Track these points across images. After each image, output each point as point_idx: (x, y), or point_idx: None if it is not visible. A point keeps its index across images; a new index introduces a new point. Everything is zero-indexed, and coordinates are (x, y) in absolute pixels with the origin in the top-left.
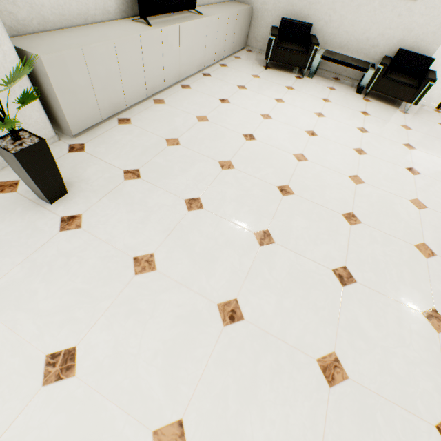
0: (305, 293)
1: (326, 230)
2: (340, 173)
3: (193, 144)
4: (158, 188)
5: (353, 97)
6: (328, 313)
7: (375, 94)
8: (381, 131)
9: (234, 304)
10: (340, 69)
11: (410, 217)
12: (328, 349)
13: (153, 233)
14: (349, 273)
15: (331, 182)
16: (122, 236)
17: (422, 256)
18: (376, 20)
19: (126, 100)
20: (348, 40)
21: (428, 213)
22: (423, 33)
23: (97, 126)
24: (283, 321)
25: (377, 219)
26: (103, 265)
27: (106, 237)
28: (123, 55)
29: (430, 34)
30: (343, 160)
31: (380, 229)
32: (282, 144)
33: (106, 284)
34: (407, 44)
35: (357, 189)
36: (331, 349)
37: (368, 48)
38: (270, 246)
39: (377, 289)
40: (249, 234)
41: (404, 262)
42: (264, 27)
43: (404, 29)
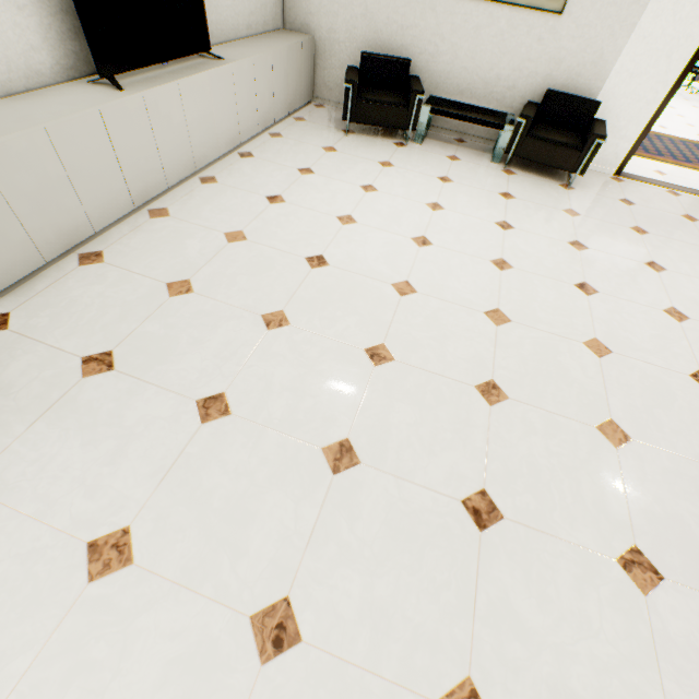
0: (415, 560)
1: (450, 422)
2: (471, 308)
3: (218, 287)
4: (148, 385)
5: (488, 169)
6: (456, 594)
7: (521, 161)
8: (533, 225)
9: (283, 611)
10: (465, 126)
11: (586, 374)
12: (458, 672)
13: (131, 481)
14: (490, 502)
15: (457, 328)
16: (68, 500)
17: (610, 446)
18: (507, 48)
19: (92, 221)
20: (469, 81)
21: (614, 363)
22: (579, 64)
23: (38, 274)
24: (375, 628)
25: (533, 387)
26: (23, 573)
27: (35, 507)
28: (70, 147)
29: (589, 66)
30: (475, 284)
31: (540, 406)
32: (374, 267)
33: (26, 615)
34: (558, 82)
35: (499, 335)
36: (463, 671)
37: (501, 91)
38: (352, 471)
39: (539, 525)
40: (313, 454)
41: (581, 464)
42: (338, 67)
43: (551, 61)
